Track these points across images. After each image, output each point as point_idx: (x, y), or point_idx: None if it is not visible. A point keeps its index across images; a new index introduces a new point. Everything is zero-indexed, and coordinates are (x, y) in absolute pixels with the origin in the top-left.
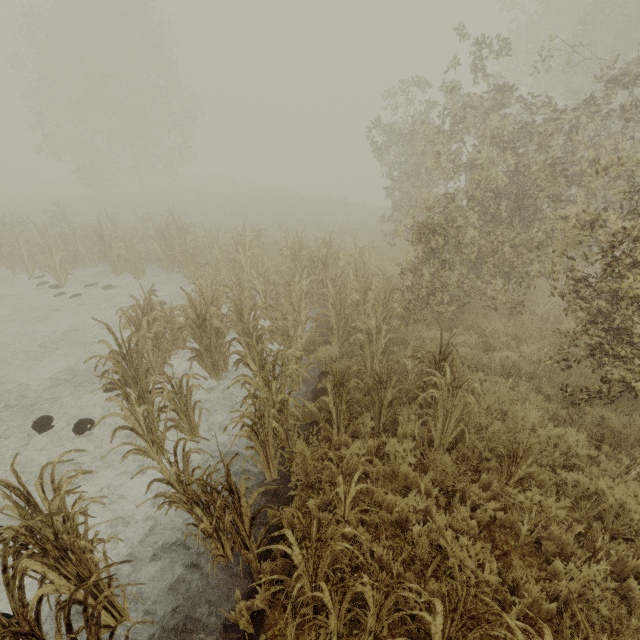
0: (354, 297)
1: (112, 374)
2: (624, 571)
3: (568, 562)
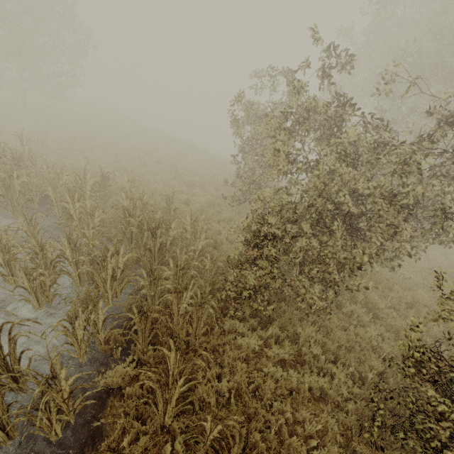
0: (166, 298)
1: None
2: None
3: None
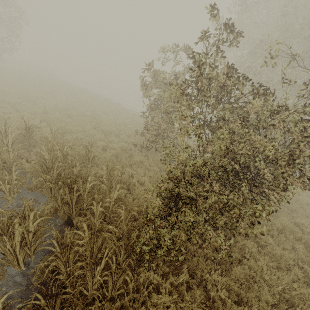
0: (77, 274)
1: None
2: None
3: None
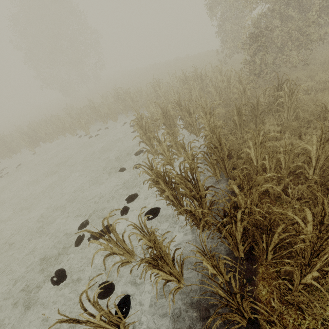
0: (224, 85)
1: (145, 140)
2: None
3: None
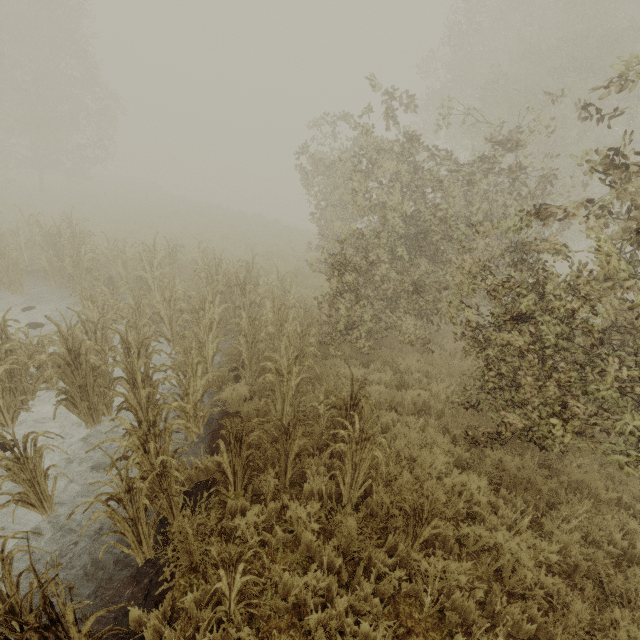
0: (269, 330)
1: None
2: (520, 635)
3: (470, 631)
